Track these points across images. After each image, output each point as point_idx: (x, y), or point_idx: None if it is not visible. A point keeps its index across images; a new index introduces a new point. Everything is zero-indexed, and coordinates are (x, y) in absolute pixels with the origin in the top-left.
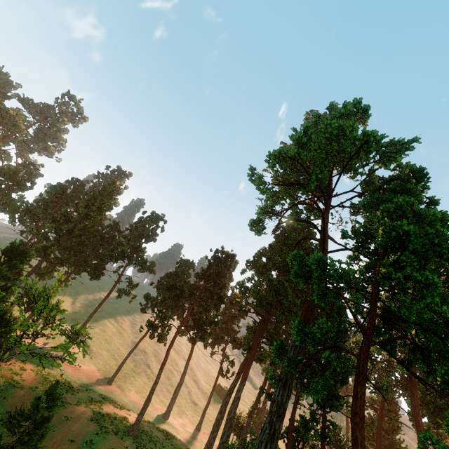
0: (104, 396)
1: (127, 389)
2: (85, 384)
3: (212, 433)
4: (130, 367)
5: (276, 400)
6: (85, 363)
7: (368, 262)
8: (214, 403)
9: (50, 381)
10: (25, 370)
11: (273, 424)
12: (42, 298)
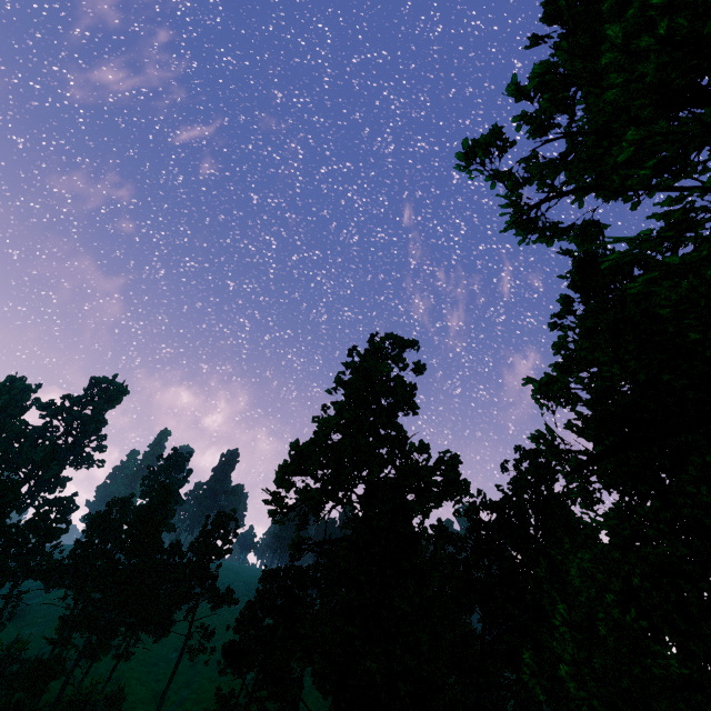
0: None
1: None
2: None
3: None
4: None
5: None
6: None
7: None
8: None
9: None
10: None
11: None
12: None
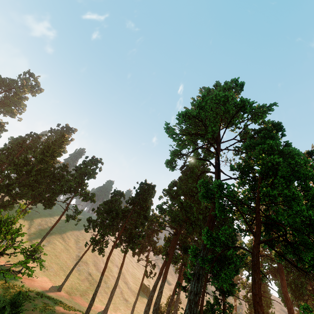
0: (55, 301)
1: (73, 293)
2: (39, 292)
3: None
4: (75, 276)
5: (193, 291)
6: (39, 275)
7: (250, 185)
8: (140, 298)
9: (10, 292)
10: None
11: (192, 310)
12: (6, 224)
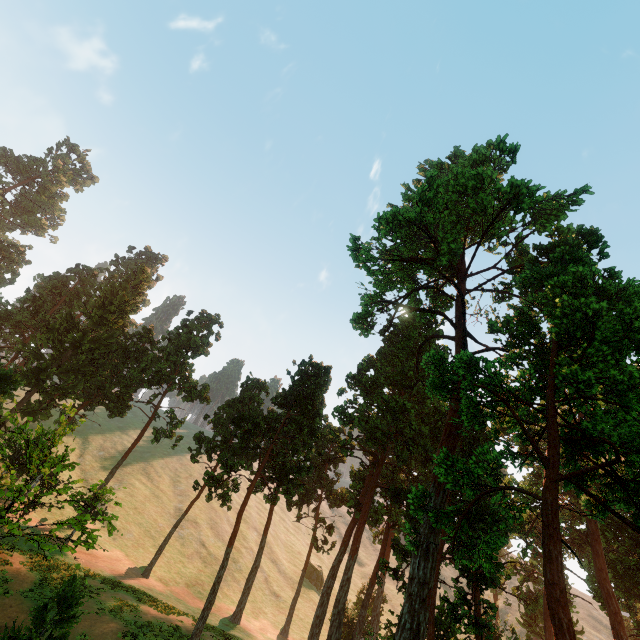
0: (139, 596)
1: (173, 581)
2: (108, 579)
3: (311, 638)
4: (176, 548)
5: (416, 577)
6: (106, 546)
7: (532, 363)
8: (304, 591)
9: (53, 579)
10: (11, 564)
11: (416, 614)
12: (40, 445)
